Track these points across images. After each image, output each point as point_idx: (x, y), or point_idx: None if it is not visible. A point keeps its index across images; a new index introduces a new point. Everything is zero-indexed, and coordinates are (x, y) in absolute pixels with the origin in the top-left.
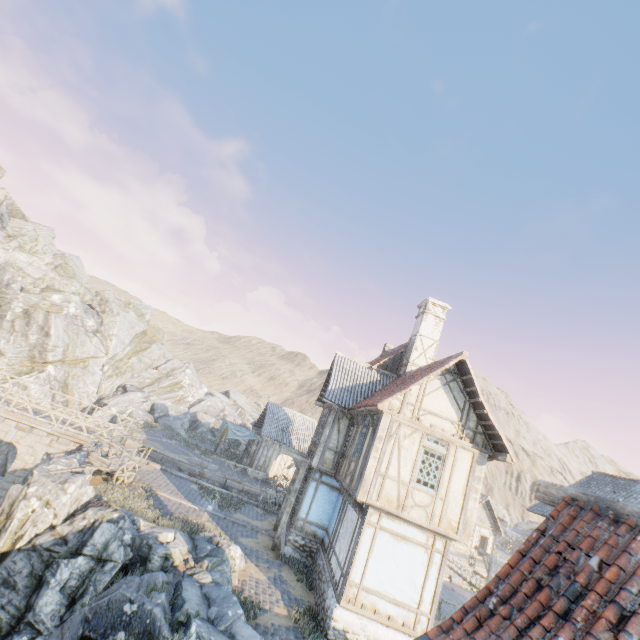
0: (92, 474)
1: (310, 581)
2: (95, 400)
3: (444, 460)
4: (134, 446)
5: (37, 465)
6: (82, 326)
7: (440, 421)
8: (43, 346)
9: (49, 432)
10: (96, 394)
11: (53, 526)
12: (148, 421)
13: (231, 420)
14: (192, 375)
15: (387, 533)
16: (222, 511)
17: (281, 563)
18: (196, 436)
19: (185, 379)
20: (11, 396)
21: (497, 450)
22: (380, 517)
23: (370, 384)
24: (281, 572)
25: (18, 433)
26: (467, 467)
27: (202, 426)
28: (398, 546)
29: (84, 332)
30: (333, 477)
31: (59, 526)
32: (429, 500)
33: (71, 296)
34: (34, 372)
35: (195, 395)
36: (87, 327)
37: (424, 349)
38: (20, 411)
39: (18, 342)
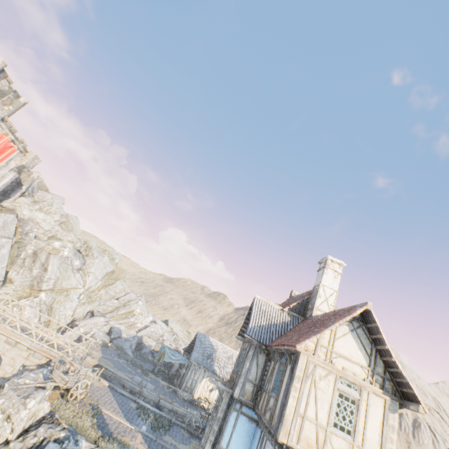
0: (52, 388)
1: None
2: (70, 321)
3: (358, 405)
4: (91, 363)
5: (14, 375)
6: (70, 265)
7: (351, 365)
8: (41, 278)
9: (28, 347)
10: (71, 316)
11: (7, 441)
12: (105, 341)
13: (168, 344)
14: (142, 306)
15: None
16: (154, 432)
17: None
18: (140, 356)
19: (137, 309)
20: (9, 315)
21: (407, 398)
22: None
23: (282, 324)
24: None
25: (6, 346)
26: (380, 414)
27: (145, 348)
28: None
29: (71, 269)
30: (251, 408)
31: (12, 442)
32: (347, 447)
33: (67, 243)
34: (31, 297)
35: (143, 322)
36: (74, 266)
37: (326, 297)
38: (11, 328)
39: (25, 274)
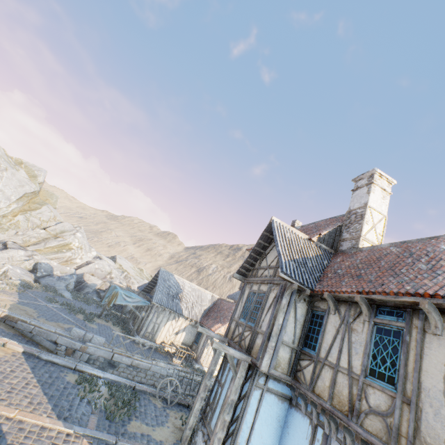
0: None
1: None
2: None
3: None
4: None
5: None
6: None
7: None
8: None
9: None
10: None
11: None
12: (26, 281)
13: (118, 283)
14: (82, 239)
15: None
16: (111, 424)
17: None
18: (81, 297)
19: (74, 242)
20: None
21: None
22: None
23: (317, 258)
24: None
25: None
26: None
27: (88, 287)
28: None
29: None
30: (282, 382)
31: None
32: None
33: None
34: None
35: (83, 257)
36: None
37: (374, 223)
38: None
39: None
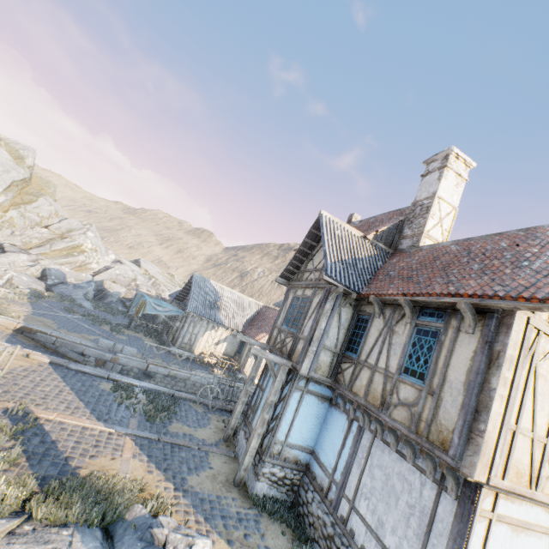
0: None
1: (310, 547)
2: None
3: None
4: (8, 326)
5: None
6: None
7: None
8: None
9: None
10: None
11: None
12: (36, 290)
13: (145, 291)
14: (95, 239)
15: (504, 525)
16: (152, 425)
17: (257, 513)
18: (104, 307)
19: (86, 243)
20: None
21: None
22: (497, 501)
23: (370, 259)
24: (265, 539)
25: None
26: None
27: (110, 296)
28: (517, 542)
29: None
30: (323, 384)
31: None
32: None
33: None
34: None
35: (100, 262)
36: None
37: (441, 217)
38: None
39: None
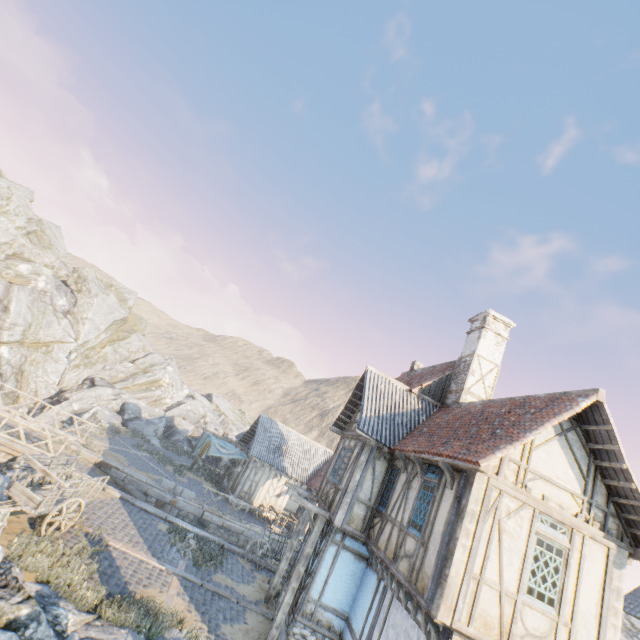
0: (13, 512)
1: None
2: (55, 392)
3: (567, 557)
4: (90, 460)
5: None
6: (51, 304)
7: (556, 491)
8: None
9: None
10: (57, 385)
11: None
12: (115, 424)
13: (213, 430)
14: (173, 373)
15: None
16: (198, 571)
17: None
18: (170, 446)
19: (165, 377)
20: None
21: None
22: None
23: (411, 413)
24: None
25: None
26: (600, 571)
27: (178, 433)
28: None
29: (52, 311)
30: (360, 540)
31: None
32: (547, 626)
33: (42, 268)
34: None
35: (174, 397)
36: (57, 306)
37: (482, 374)
38: None
39: None
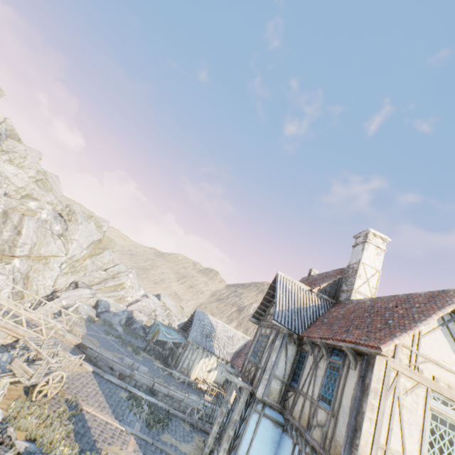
0: (13, 382)
1: None
2: (50, 292)
3: None
4: (72, 342)
5: None
6: (50, 229)
7: (443, 373)
8: (13, 242)
9: None
10: (52, 287)
11: None
12: (91, 316)
13: (161, 320)
14: (133, 279)
15: None
16: (149, 431)
17: None
18: (130, 332)
19: (127, 281)
20: None
21: None
22: None
23: (313, 308)
24: None
25: None
26: None
27: (136, 323)
28: None
29: (50, 234)
30: (276, 410)
31: None
32: None
33: (45, 204)
34: (1, 263)
35: (133, 296)
36: (54, 231)
37: (367, 277)
38: None
39: None
